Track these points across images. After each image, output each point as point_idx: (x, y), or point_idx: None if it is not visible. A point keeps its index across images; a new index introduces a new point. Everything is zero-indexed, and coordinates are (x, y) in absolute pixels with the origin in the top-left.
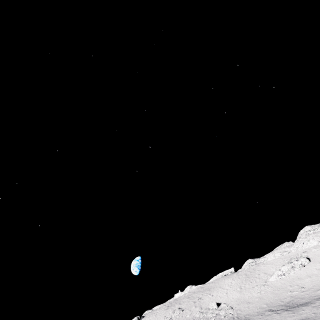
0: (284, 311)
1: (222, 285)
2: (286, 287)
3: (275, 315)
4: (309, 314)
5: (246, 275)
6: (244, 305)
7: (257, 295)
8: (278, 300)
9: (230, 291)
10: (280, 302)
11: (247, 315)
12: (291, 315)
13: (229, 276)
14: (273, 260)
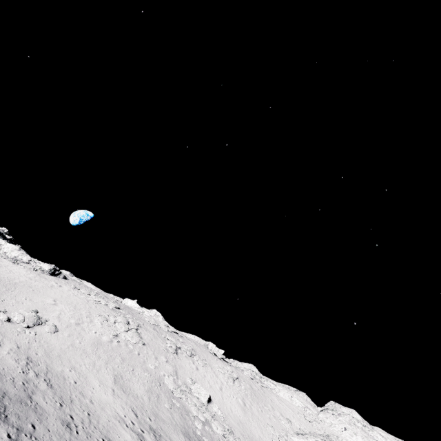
0: None
1: (214, 367)
2: None
3: None
4: None
5: (251, 387)
6: None
7: None
8: None
9: (227, 391)
10: None
11: None
12: None
13: (225, 362)
14: (291, 405)
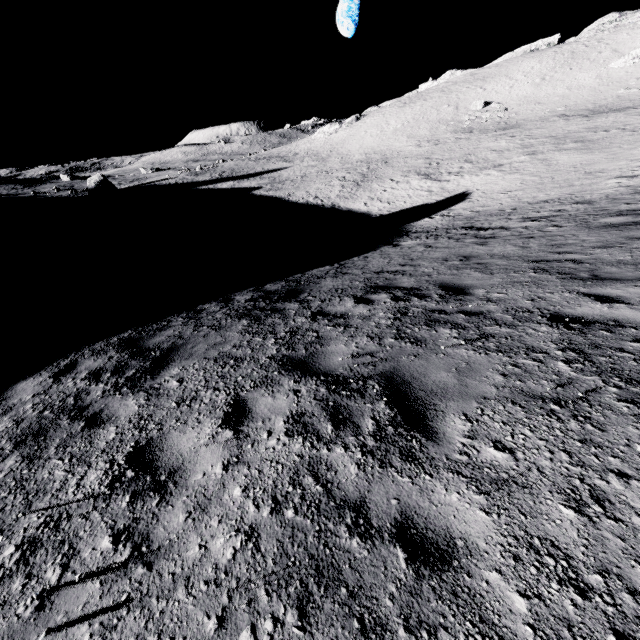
0: (579, 118)
1: (512, 73)
2: (627, 81)
3: (561, 122)
4: (605, 124)
5: (572, 53)
6: (528, 107)
7: (562, 92)
8: (590, 102)
9: (519, 84)
10: (590, 105)
11: (522, 120)
12: (581, 123)
13: (538, 54)
14: None
